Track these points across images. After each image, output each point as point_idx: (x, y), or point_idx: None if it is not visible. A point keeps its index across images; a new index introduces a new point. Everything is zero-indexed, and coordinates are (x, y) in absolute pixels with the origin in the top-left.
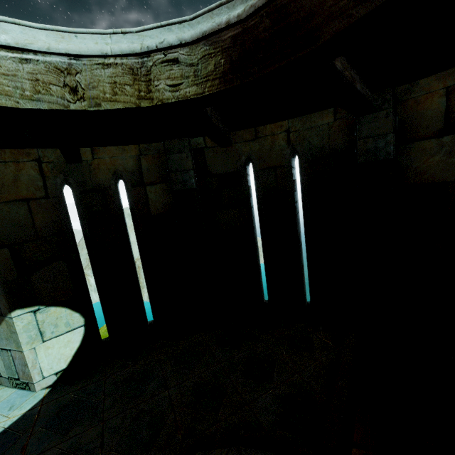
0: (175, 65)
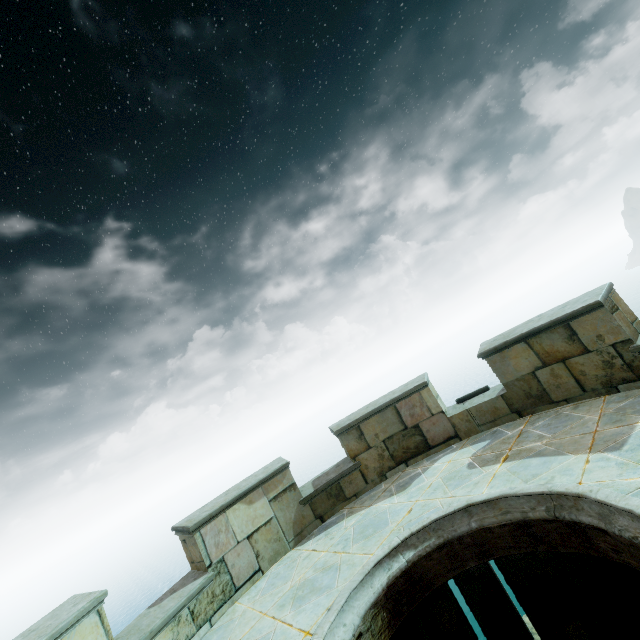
0: (361, 638)
